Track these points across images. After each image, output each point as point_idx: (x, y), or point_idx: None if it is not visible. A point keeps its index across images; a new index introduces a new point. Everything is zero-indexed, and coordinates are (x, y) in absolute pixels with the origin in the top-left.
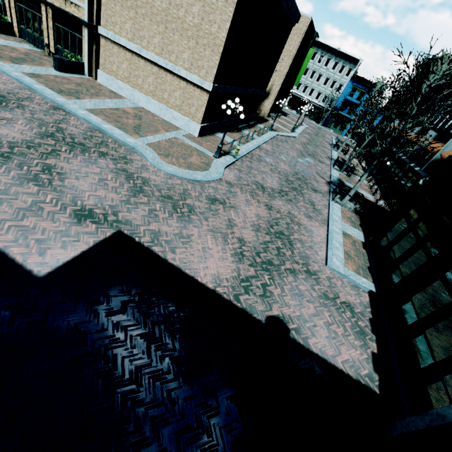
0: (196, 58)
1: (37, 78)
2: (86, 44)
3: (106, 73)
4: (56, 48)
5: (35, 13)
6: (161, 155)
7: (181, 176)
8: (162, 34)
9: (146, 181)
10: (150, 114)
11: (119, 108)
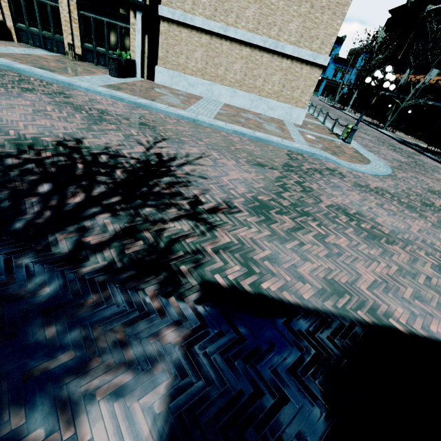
0: (309, 27)
1: (121, 90)
2: (138, 33)
3: (169, 68)
4: (83, 47)
5: (44, 2)
6: (333, 155)
7: (380, 173)
8: (260, 1)
9: (388, 192)
10: (241, 109)
11: (220, 109)
